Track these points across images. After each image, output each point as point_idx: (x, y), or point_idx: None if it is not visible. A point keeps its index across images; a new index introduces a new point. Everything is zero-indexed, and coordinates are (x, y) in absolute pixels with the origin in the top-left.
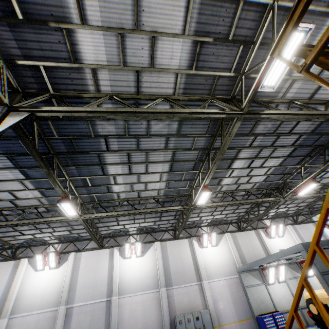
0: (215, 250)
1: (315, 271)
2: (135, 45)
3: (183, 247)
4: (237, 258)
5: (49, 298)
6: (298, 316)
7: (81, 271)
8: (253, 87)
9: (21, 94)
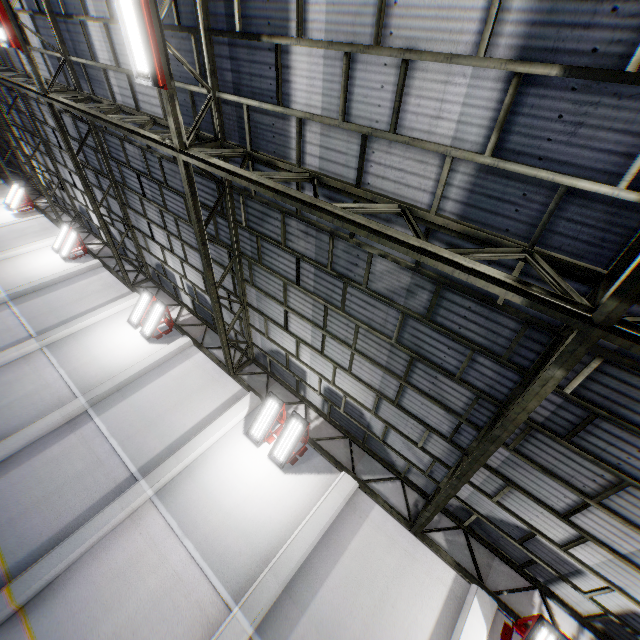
0: None
1: None
2: None
3: (420, 580)
4: None
5: (91, 371)
6: None
7: (166, 379)
8: None
9: None
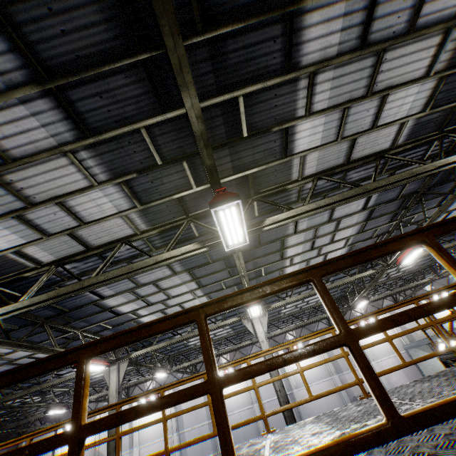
0: None
1: None
2: (315, 259)
3: None
4: None
5: (241, 400)
6: None
7: None
8: (394, 257)
9: None
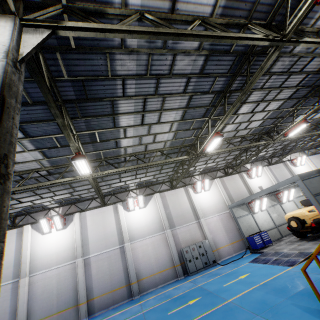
0: (207, 193)
1: (308, 195)
2: None
3: (180, 194)
4: (226, 198)
5: (64, 255)
6: None
7: (90, 228)
8: (307, 4)
9: (21, 4)
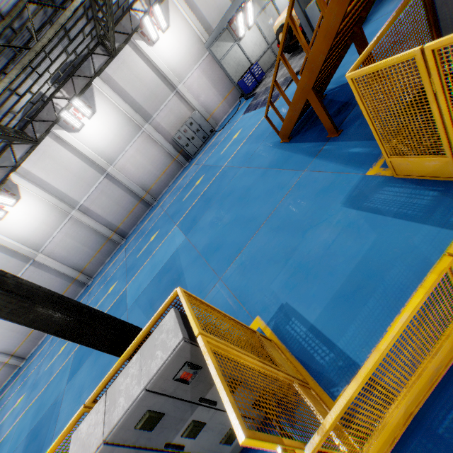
0: (169, 36)
1: None
2: None
3: (131, 61)
4: (199, 29)
5: (52, 219)
6: (284, 57)
7: (50, 180)
8: None
9: None
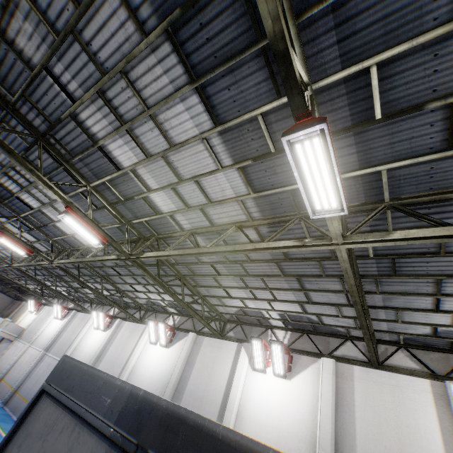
0: (279, 385)
1: None
2: None
3: (224, 355)
4: (323, 433)
5: (86, 359)
6: None
7: (115, 342)
8: None
9: None
